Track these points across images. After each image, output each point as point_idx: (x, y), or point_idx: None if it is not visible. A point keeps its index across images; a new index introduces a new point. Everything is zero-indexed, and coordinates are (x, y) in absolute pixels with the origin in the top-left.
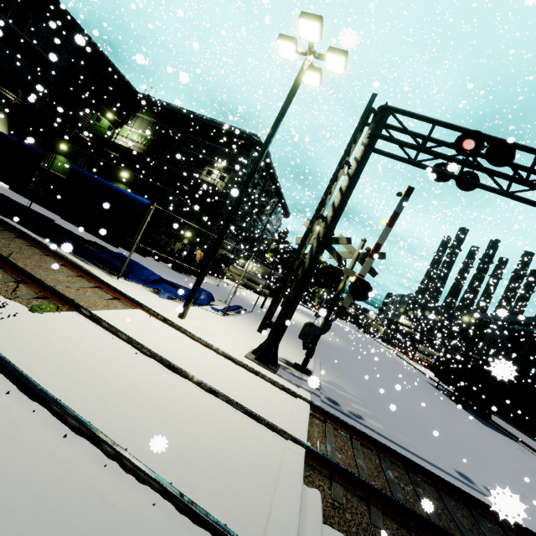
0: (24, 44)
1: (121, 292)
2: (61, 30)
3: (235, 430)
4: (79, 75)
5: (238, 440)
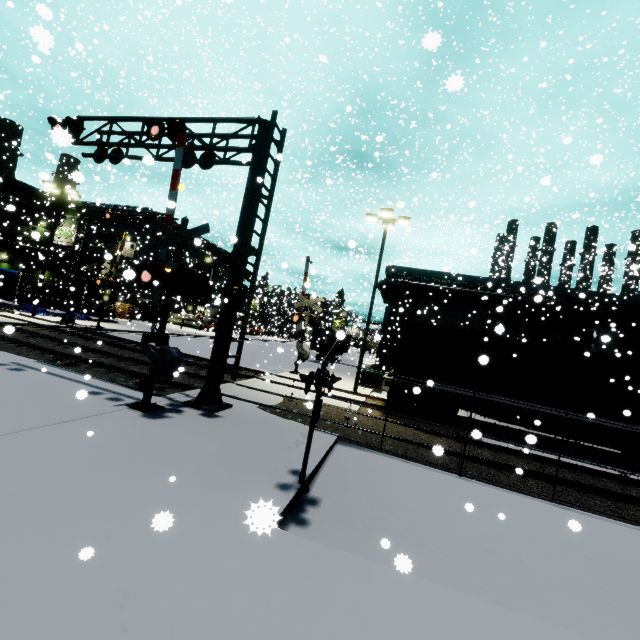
0: None
1: (1, 309)
2: None
3: (6, 319)
4: (9, 203)
5: (3, 319)
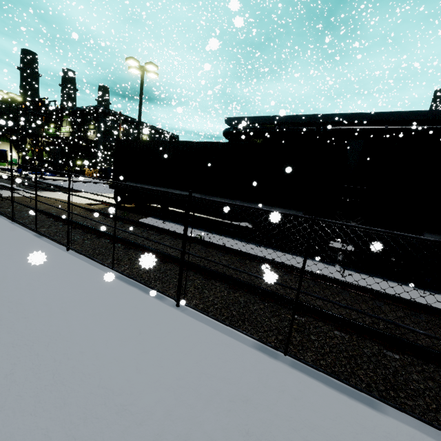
0: (4, 115)
1: None
2: (14, 102)
3: None
4: (30, 115)
5: None
